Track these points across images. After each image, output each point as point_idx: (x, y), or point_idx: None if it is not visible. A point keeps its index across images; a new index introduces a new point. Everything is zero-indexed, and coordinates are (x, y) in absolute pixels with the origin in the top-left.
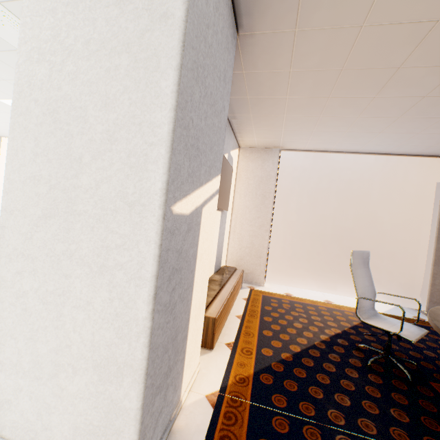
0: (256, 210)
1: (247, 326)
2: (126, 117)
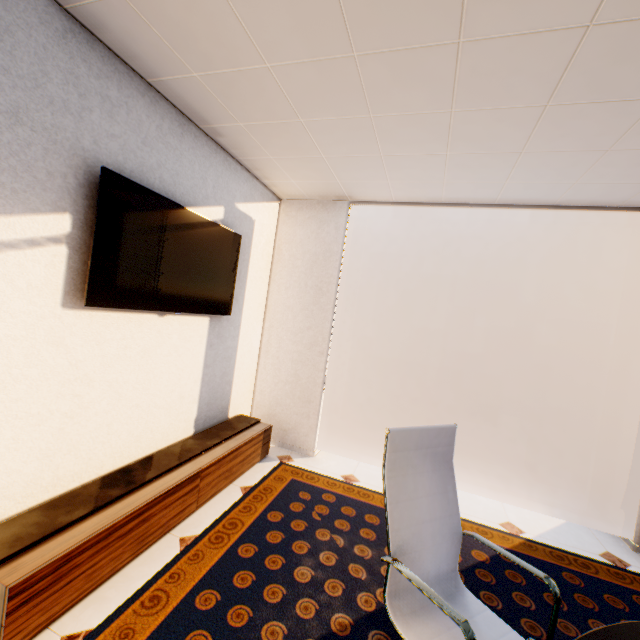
0: (304, 314)
1: (176, 575)
2: None
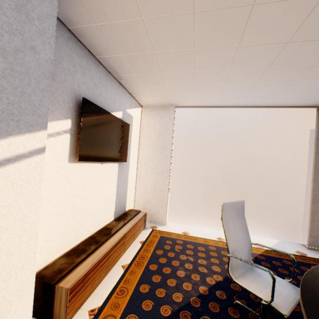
0: (157, 159)
1: (127, 280)
2: None
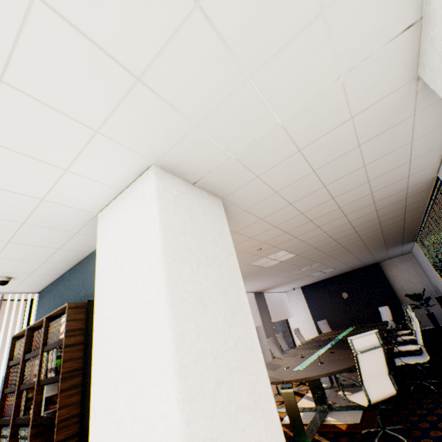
0: None
1: None
2: (234, 299)
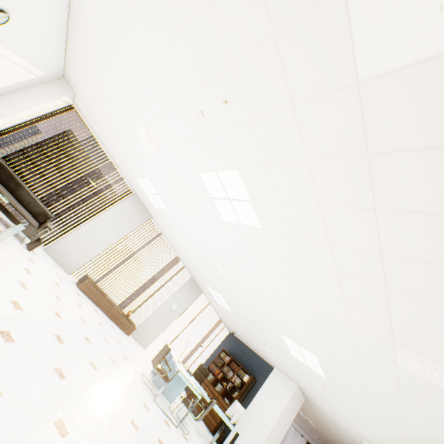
0: None
1: None
2: (285, 428)
